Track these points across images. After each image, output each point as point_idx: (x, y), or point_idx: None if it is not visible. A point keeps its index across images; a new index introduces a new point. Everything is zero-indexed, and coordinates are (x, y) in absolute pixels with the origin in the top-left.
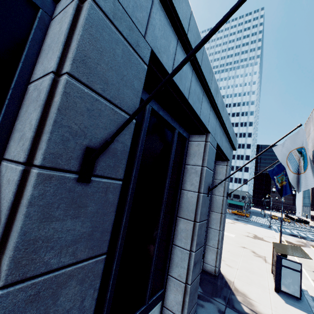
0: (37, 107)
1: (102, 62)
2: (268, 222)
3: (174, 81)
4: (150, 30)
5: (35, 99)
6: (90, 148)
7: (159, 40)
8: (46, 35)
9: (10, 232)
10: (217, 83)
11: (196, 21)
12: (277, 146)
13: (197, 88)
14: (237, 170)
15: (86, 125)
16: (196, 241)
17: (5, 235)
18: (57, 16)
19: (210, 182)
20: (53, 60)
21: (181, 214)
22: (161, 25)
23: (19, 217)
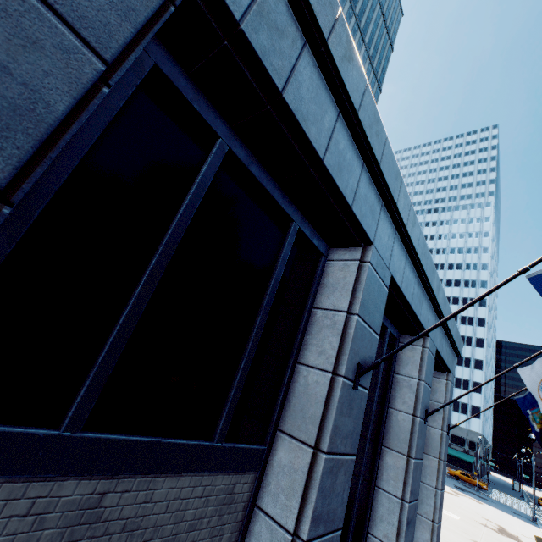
0: (336, 334)
1: (369, 300)
2: (530, 509)
3: (402, 292)
4: (391, 260)
5: (329, 326)
6: (360, 363)
7: (395, 264)
8: (323, 271)
9: (324, 418)
10: (439, 278)
11: (423, 234)
12: (523, 368)
13: (419, 289)
14: (468, 392)
15: (359, 346)
16: (410, 486)
17: (321, 419)
18: (336, 262)
19: (428, 403)
20: (344, 302)
21: (388, 442)
22: (397, 251)
23: (333, 408)
